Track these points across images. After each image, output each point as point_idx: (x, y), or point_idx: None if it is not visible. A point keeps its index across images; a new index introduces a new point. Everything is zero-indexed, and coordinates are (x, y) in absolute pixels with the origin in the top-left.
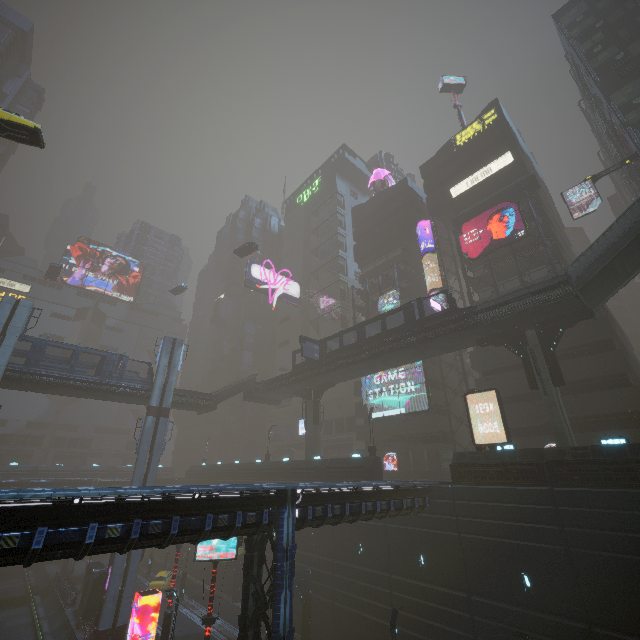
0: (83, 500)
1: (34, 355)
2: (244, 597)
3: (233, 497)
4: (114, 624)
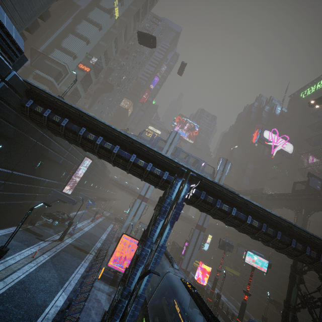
0: (247, 204)
1: (177, 153)
2: (288, 293)
3: (306, 237)
4: (186, 268)
